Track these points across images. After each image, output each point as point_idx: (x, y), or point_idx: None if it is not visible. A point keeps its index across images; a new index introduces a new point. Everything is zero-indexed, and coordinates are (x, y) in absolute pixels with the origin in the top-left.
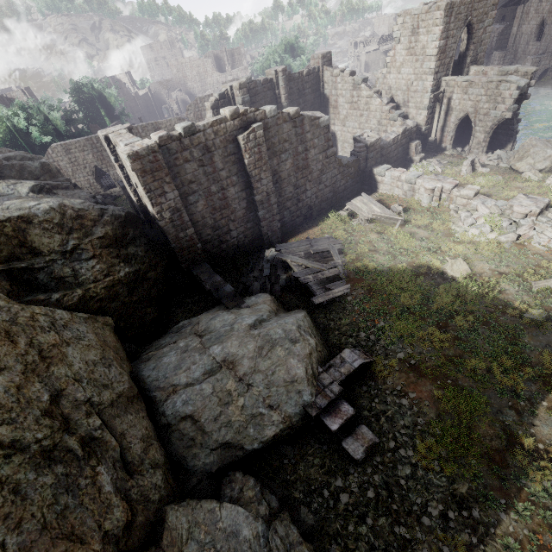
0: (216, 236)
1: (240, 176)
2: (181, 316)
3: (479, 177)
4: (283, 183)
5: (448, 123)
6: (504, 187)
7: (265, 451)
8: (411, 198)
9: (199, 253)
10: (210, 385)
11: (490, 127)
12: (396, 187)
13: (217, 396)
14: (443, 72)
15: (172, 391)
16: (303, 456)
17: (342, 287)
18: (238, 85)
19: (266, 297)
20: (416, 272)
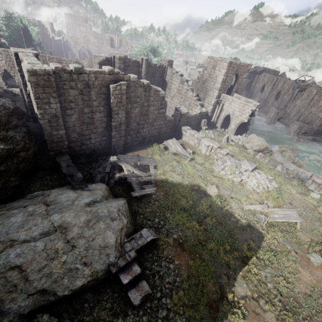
0: (80, 139)
1: (105, 108)
2: (38, 187)
3: (230, 146)
4: (131, 119)
5: (220, 115)
6: (239, 154)
7: (72, 296)
8: (197, 147)
9: (65, 147)
10: (43, 243)
11: (238, 123)
12: (191, 139)
13: (46, 252)
14: (223, 91)
15: (9, 244)
16: (99, 301)
17: (151, 189)
18: (118, 57)
19: (103, 186)
20: (192, 188)
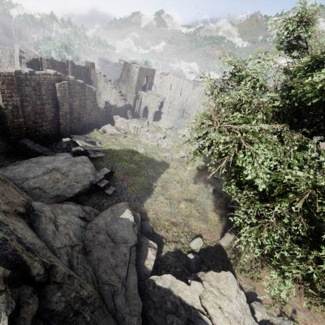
0: (34, 127)
1: (53, 101)
2: (9, 164)
3: (150, 127)
4: (73, 110)
5: (141, 107)
6: (156, 131)
7: (74, 198)
8: (128, 130)
9: (23, 133)
10: (48, 176)
11: (153, 112)
12: (122, 125)
13: (52, 180)
14: (139, 88)
15: (25, 180)
16: (90, 198)
17: (102, 154)
18: (46, 59)
19: (67, 153)
20: (128, 151)
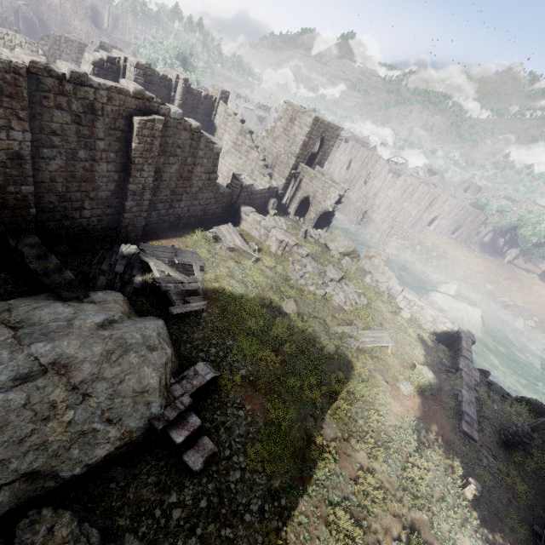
0: (60, 208)
1: (119, 156)
2: None
3: (309, 243)
4: (162, 183)
5: (296, 196)
6: (321, 256)
7: (86, 477)
8: (264, 242)
9: (29, 219)
10: (24, 394)
11: (319, 211)
12: (255, 229)
13: (33, 409)
14: (302, 159)
15: None
16: (135, 476)
17: (200, 303)
18: (135, 63)
19: (118, 295)
20: (261, 303)
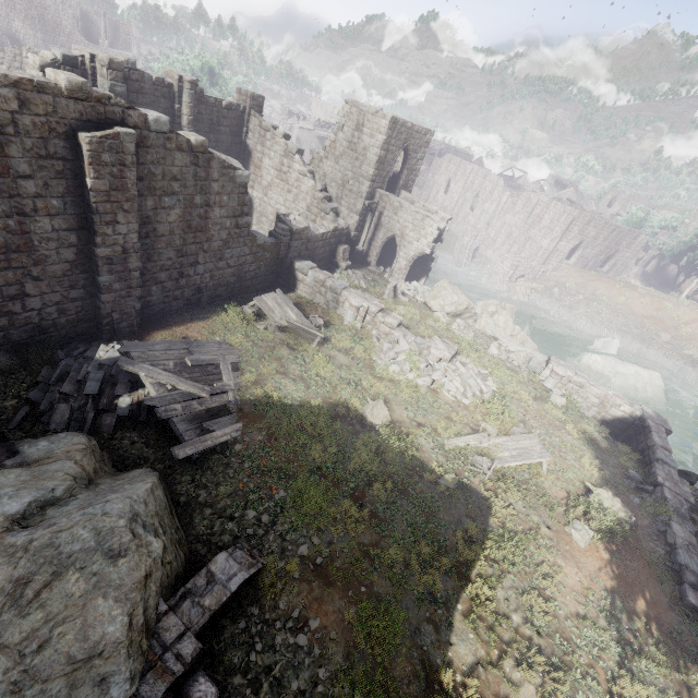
0: None
1: (70, 202)
2: None
3: (401, 305)
4: (159, 241)
5: (376, 238)
6: (420, 322)
7: None
8: (334, 311)
9: None
10: None
11: (412, 256)
12: (318, 293)
13: None
14: (379, 183)
15: None
16: None
17: (230, 428)
18: (107, 60)
19: (76, 441)
20: (332, 412)
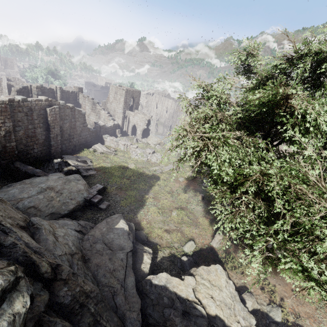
0: (25, 150)
1: (44, 124)
2: (1, 187)
3: (139, 144)
4: (64, 132)
5: (129, 126)
6: (145, 147)
7: (69, 215)
8: (117, 147)
9: (15, 156)
10: (42, 195)
11: (141, 130)
12: (112, 143)
13: (46, 198)
14: (126, 109)
15: (20, 200)
16: (85, 214)
17: (93, 172)
18: (36, 86)
19: (60, 173)
20: (120, 167)
